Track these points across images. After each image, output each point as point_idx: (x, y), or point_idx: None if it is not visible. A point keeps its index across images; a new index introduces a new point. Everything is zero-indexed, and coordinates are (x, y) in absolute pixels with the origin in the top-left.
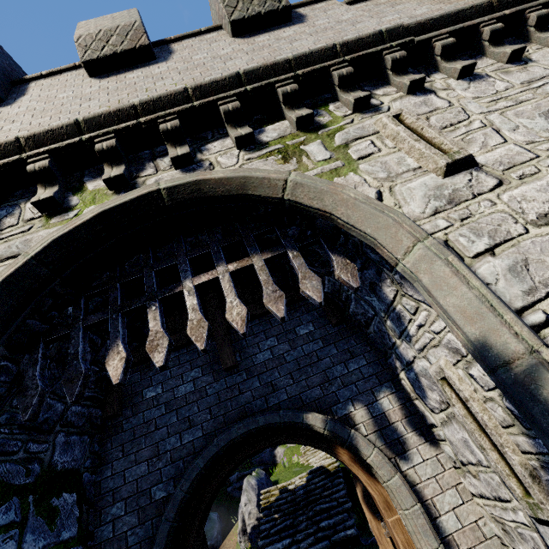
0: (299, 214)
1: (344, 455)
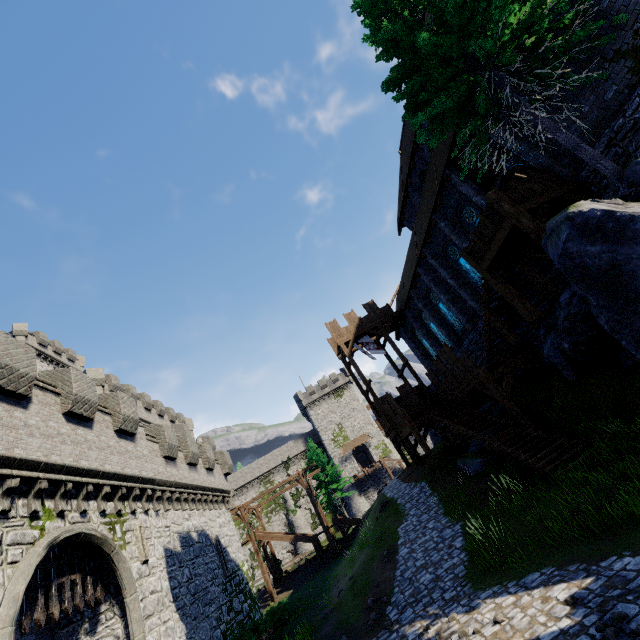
0: (102, 559)
1: None
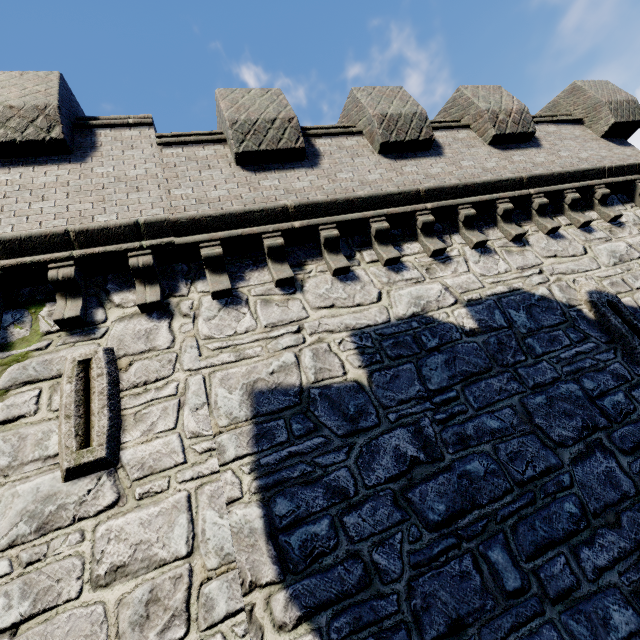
0: None
1: None
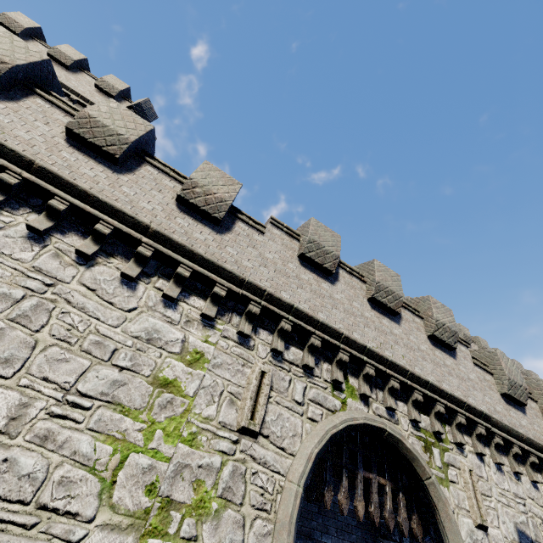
0: (416, 481)
1: None
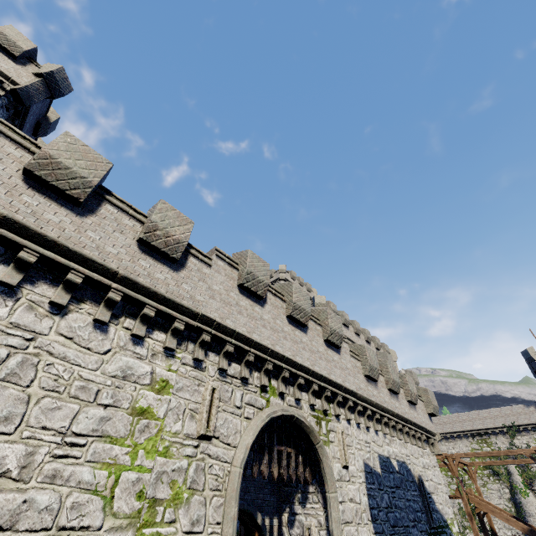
0: (310, 446)
1: (257, 535)
